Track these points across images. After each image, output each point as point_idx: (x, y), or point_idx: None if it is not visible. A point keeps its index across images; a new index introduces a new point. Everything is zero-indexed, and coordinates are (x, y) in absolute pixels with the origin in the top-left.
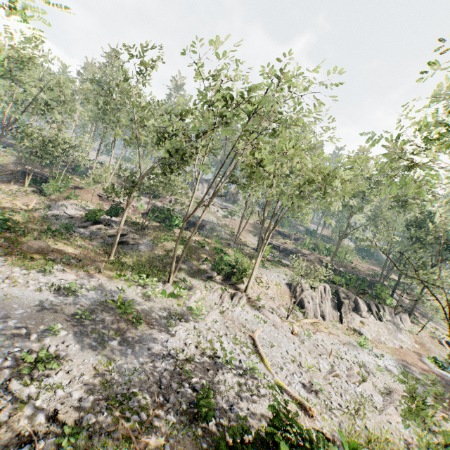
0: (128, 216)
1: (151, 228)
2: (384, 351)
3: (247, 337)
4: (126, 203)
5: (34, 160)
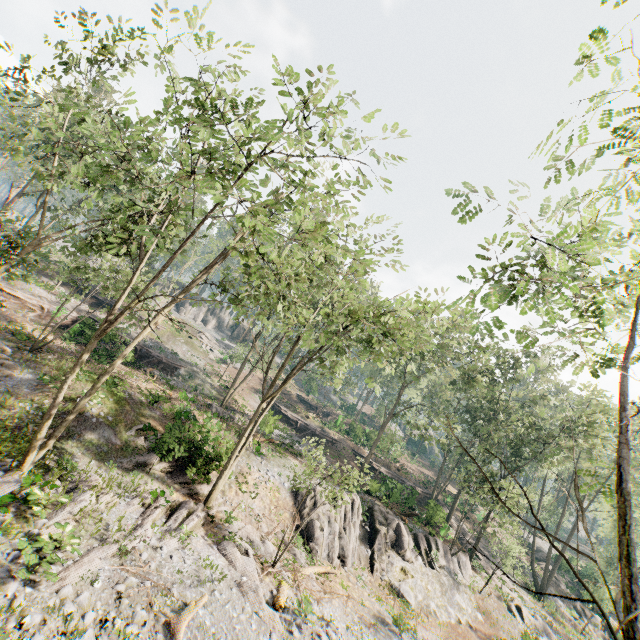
0: (18, 323)
1: (57, 352)
2: (435, 632)
3: (159, 627)
4: (28, 300)
5: None
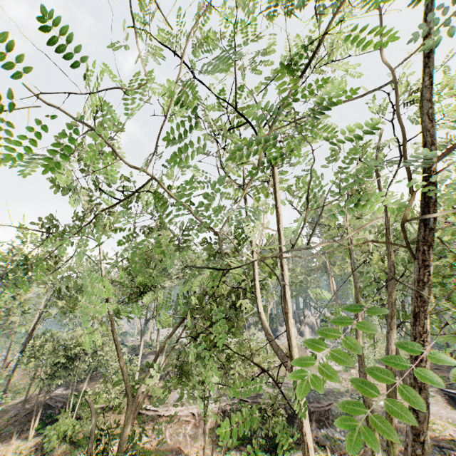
0: (181, 454)
1: None
2: None
3: None
4: (180, 413)
5: (49, 384)
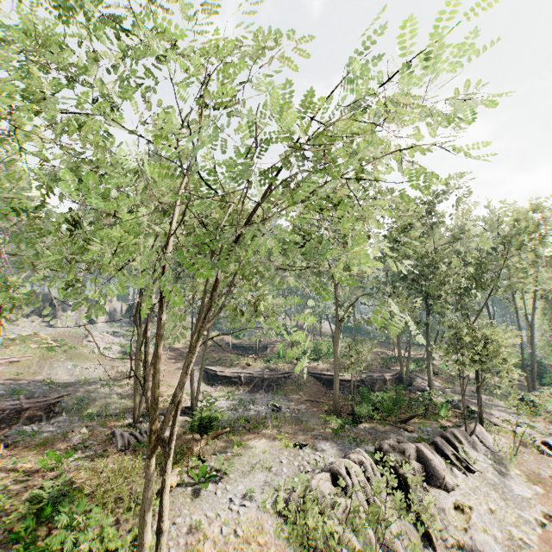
0: None
1: None
2: None
3: None
4: None
5: None
